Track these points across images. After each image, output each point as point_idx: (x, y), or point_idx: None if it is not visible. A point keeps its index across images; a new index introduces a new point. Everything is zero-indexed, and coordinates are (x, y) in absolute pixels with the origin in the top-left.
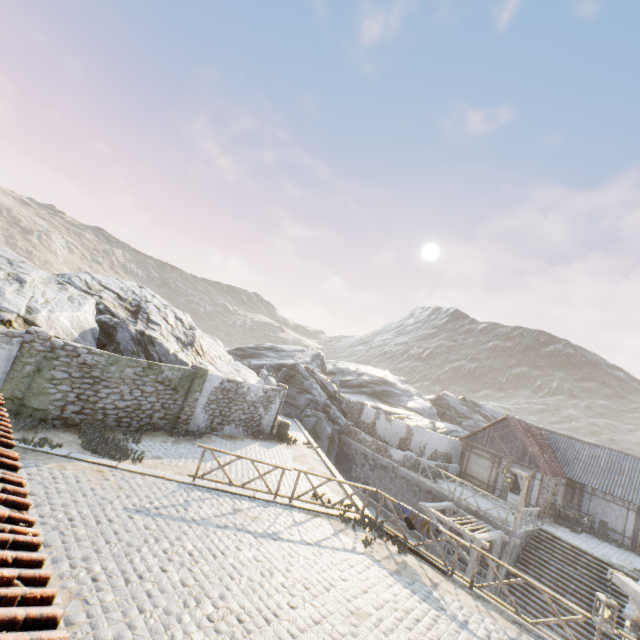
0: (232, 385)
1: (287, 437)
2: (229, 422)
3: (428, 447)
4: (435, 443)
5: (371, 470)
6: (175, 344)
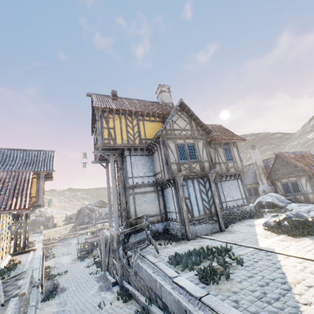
0: (34, 220)
1: (57, 226)
2: (37, 228)
3: (103, 213)
4: (105, 211)
5: (93, 226)
6: (34, 217)
